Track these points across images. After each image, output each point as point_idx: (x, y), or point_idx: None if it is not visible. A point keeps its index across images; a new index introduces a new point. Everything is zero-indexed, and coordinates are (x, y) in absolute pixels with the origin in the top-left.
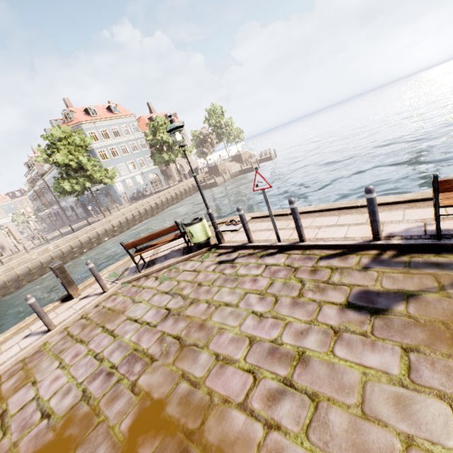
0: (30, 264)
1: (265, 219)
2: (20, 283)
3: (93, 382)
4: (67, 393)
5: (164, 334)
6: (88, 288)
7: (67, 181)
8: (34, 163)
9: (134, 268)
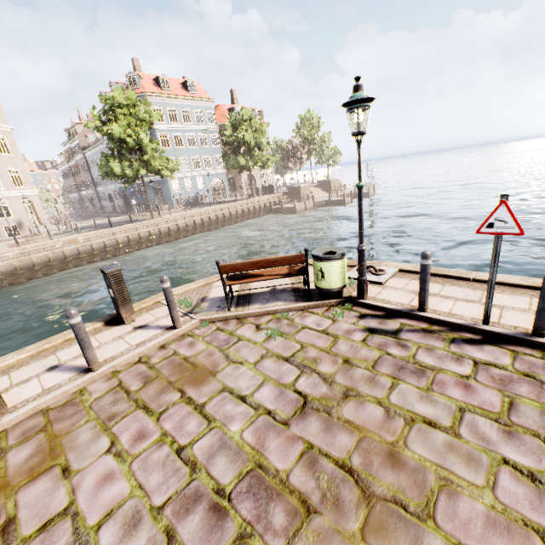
0: (51, 253)
1: None
2: (34, 274)
3: (186, 518)
4: (133, 525)
5: (312, 449)
6: (145, 313)
7: (118, 161)
8: (77, 132)
9: (217, 301)
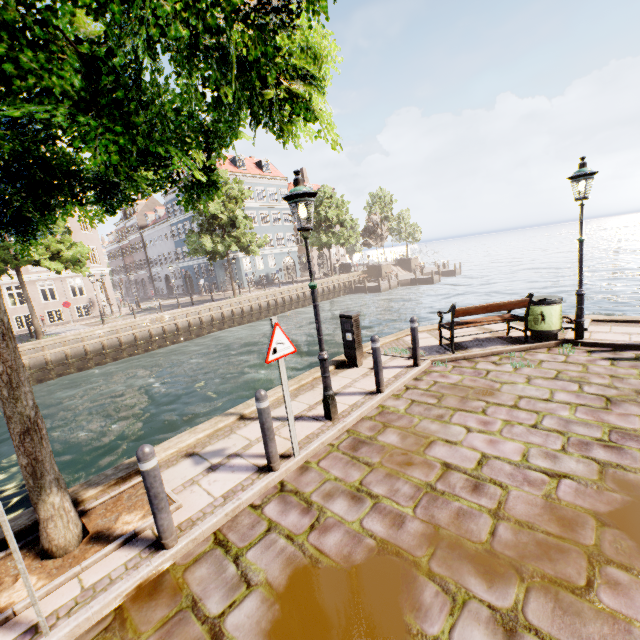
0: (138, 332)
1: (624, 324)
2: (119, 354)
3: (591, 451)
4: (553, 457)
5: None
6: (364, 360)
7: (210, 237)
8: (135, 211)
9: (429, 348)
